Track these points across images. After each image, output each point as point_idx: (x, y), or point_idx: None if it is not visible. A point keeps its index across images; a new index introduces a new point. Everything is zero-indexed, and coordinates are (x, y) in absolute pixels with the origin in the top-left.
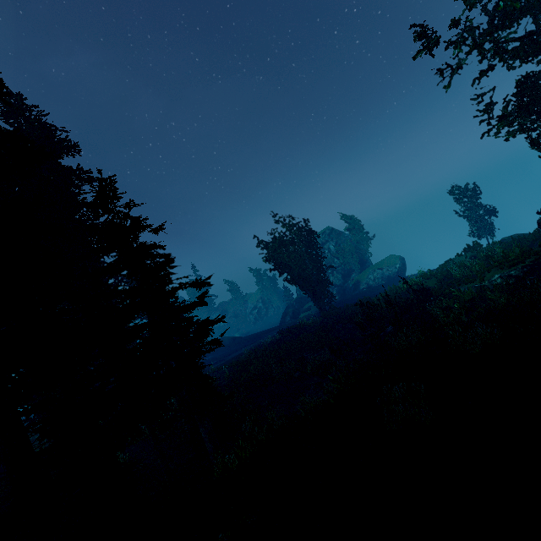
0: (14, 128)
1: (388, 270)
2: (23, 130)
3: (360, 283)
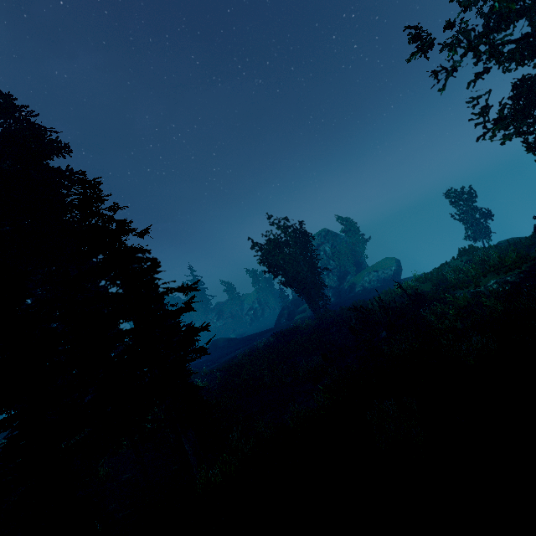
0: (3, 128)
1: (383, 273)
2: (11, 131)
3: (356, 285)
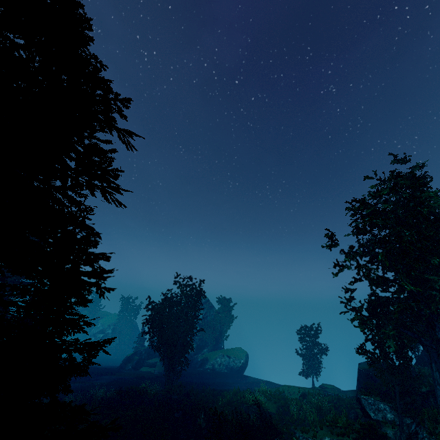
0: None
1: (234, 361)
2: None
3: (208, 361)
